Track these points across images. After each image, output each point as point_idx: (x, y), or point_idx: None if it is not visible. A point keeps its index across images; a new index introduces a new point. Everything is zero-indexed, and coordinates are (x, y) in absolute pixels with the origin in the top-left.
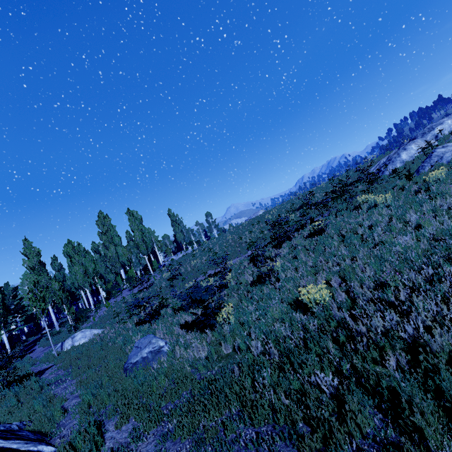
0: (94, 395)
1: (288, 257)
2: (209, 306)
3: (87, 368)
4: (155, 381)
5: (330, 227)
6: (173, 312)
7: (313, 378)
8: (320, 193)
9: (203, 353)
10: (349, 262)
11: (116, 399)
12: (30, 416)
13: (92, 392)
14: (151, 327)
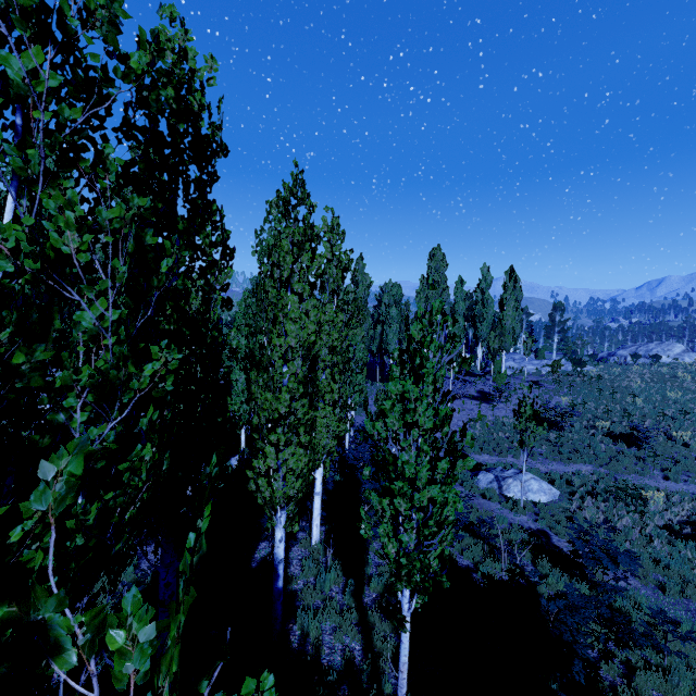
0: None
1: None
2: None
3: None
4: None
5: None
6: None
7: None
8: None
9: None
10: None
11: None
12: None
13: None
14: None
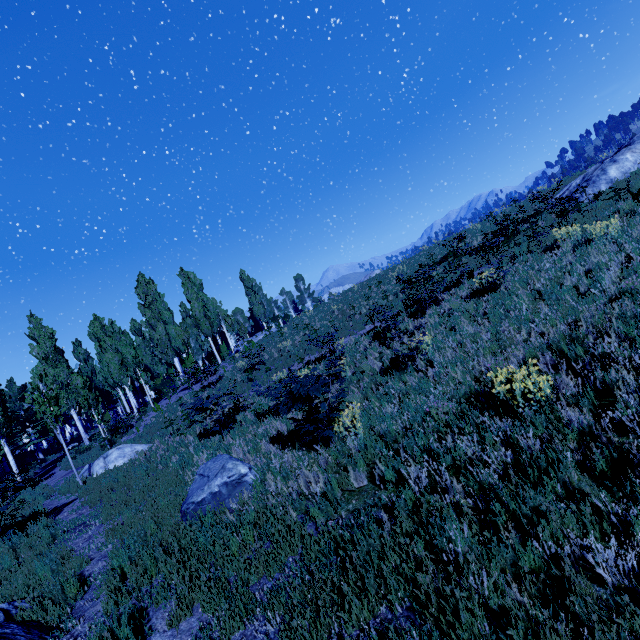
0: (132, 559)
1: (440, 329)
2: (321, 407)
3: (124, 506)
4: (235, 537)
5: (508, 279)
6: (256, 418)
7: (569, 549)
8: (474, 238)
9: (316, 486)
10: (567, 329)
11: (169, 568)
12: (29, 590)
13: (128, 553)
14: (223, 441)
